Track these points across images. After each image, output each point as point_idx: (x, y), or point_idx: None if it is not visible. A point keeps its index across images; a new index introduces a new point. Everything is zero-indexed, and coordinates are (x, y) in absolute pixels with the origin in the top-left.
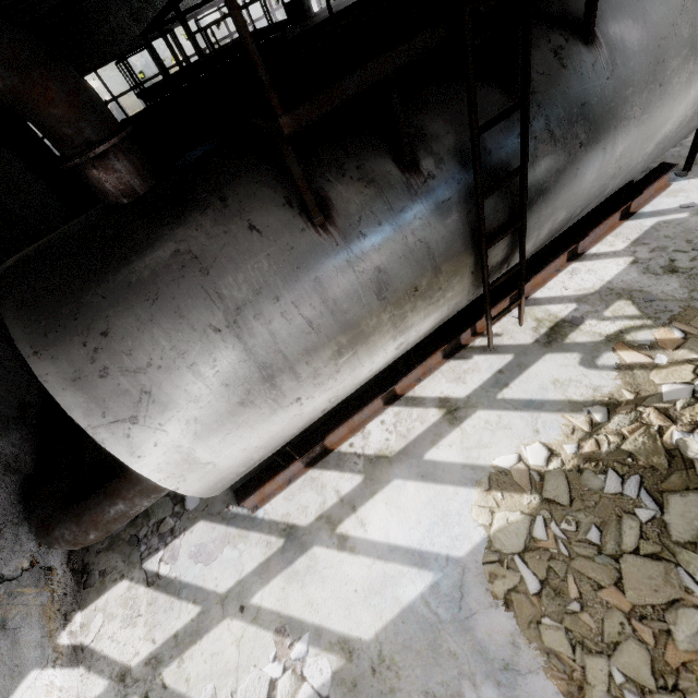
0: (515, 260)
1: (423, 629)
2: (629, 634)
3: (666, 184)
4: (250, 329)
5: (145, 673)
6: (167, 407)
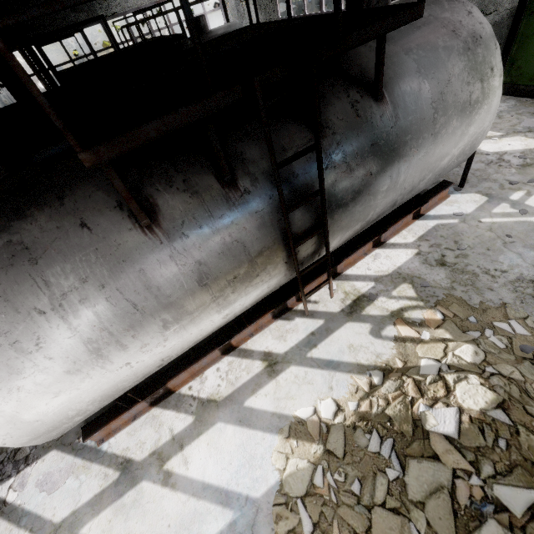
0: (325, 251)
1: None
2: None
3: (447, 195)
4: (75, 312)
5: None
6: None
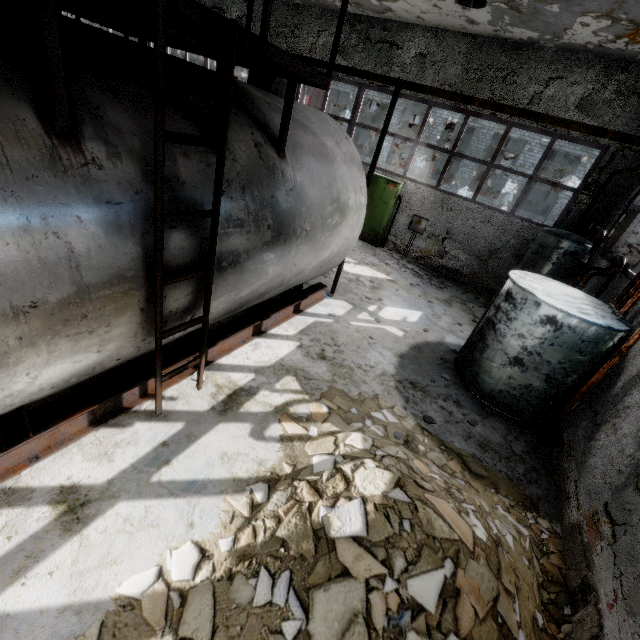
0: (201, 314)
1: None
2: None
3: (322, 298)
4: None
5: None
6: None
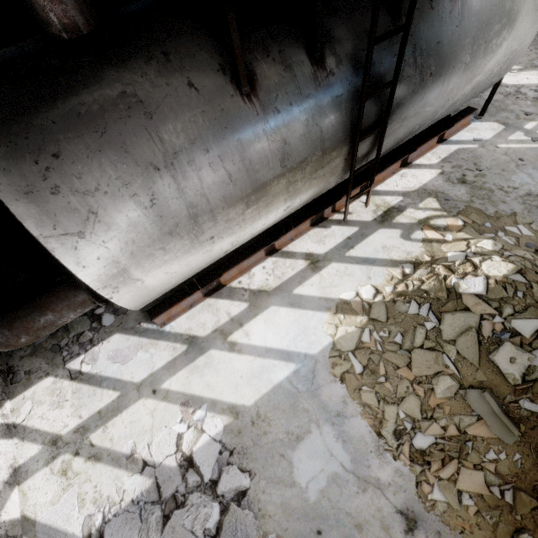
0: (372, 156)
1: (287, 397)
2: (411, 392)
3: (468, 123)
4: (183, 173)
5: (74, 438)
6: (110, 228)
